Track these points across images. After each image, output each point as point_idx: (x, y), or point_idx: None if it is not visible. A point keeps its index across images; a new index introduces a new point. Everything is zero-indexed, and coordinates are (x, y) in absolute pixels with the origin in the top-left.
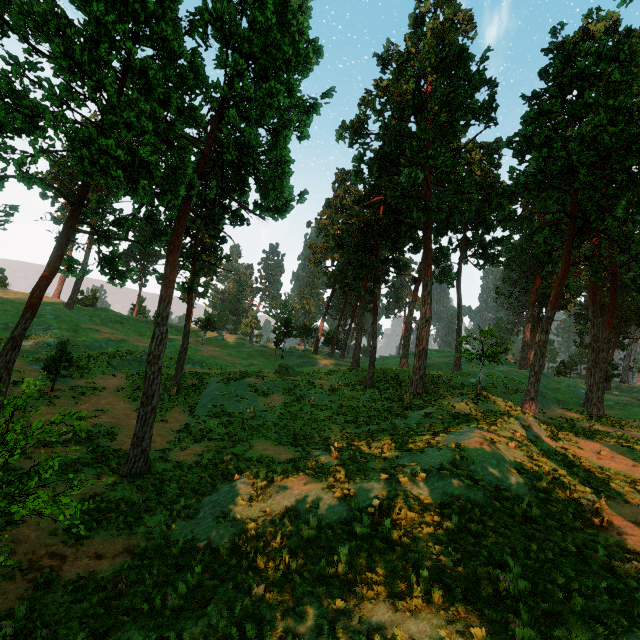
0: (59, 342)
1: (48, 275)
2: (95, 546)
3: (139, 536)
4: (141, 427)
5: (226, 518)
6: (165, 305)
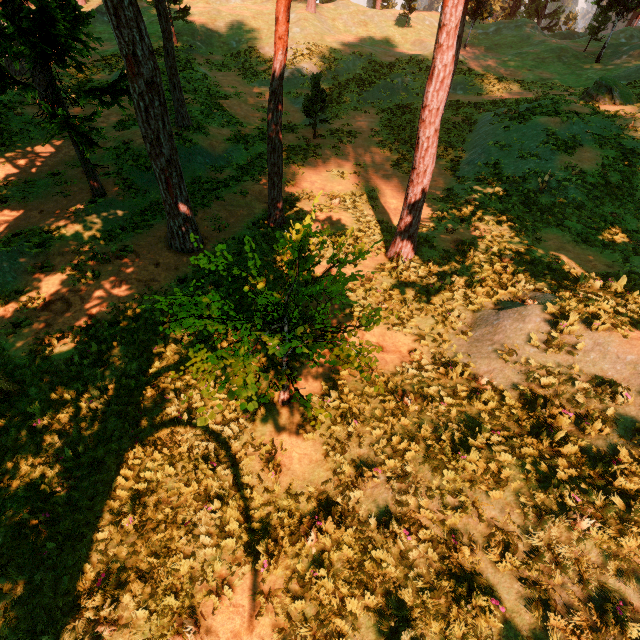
0: (311, 76)
1: None
2: (376, 336)
3: (412, 337)
4: (409, 211)
5: (511, 356)
6: (455, 1)
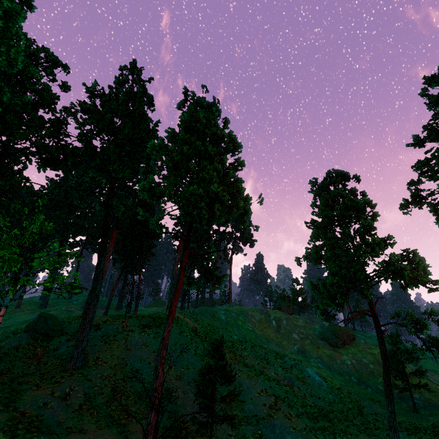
0: None
1: None
2: None
3: None
4: None
5: None
6: None
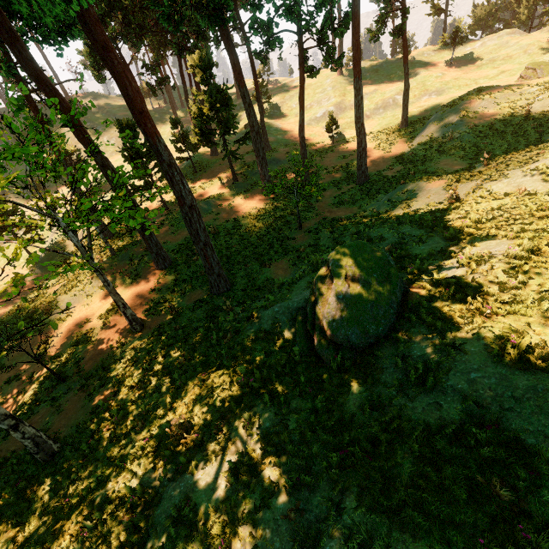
0: (328, 113)
1: (301, 86)
2: (341, 210)
3: (356, 208)
4: (359, 160)
5: (389, 201)
6: (357, 80)
